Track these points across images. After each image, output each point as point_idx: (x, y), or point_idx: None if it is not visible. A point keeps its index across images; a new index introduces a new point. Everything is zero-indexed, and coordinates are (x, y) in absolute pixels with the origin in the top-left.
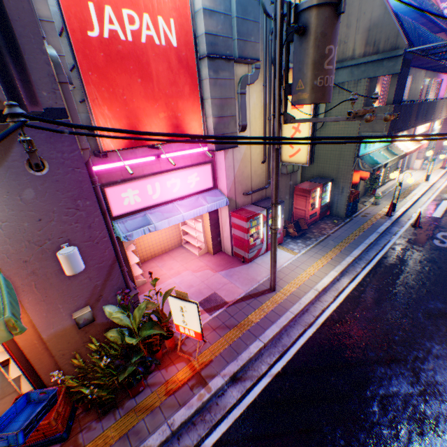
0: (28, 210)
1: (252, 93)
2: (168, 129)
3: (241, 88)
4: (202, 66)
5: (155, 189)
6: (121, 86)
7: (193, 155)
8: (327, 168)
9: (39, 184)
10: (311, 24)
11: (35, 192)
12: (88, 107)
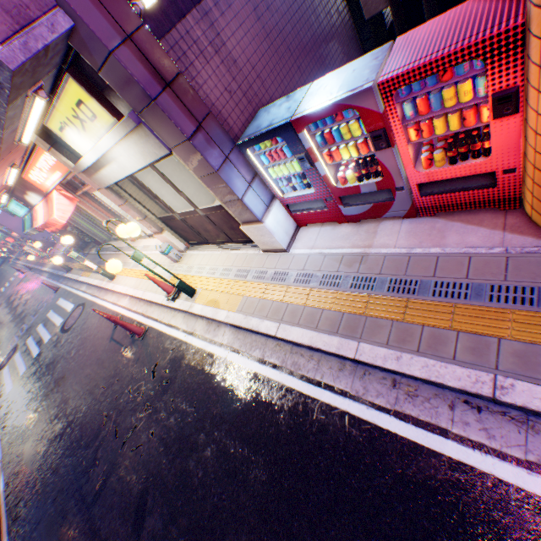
0: None
1: None
2: None
3: None
4: None
5: None
6: None
7: None
8: None
9: None
10: None
11: None
12: None
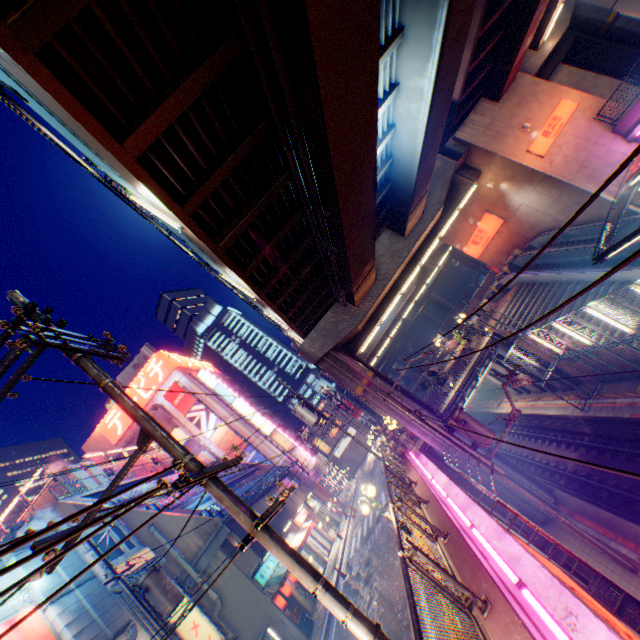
0: None
1: None
2: None
3: None
4: None
5: None
6: None
7: None
8: (257, 620)
9: None
10: (149, 582)
11: None
12: None
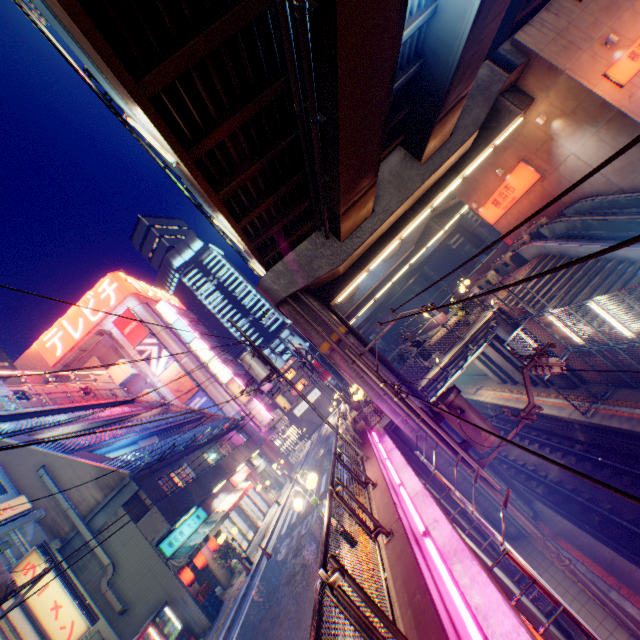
0: None
1: None
2: None
3: None
4: None
5: None
6: None
7: None
8: (155, 595)
9: None
10: None
11: None
12: None
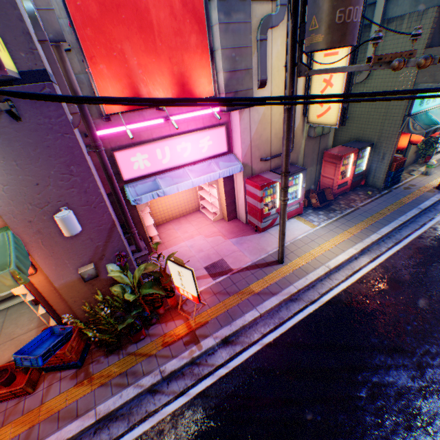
0: (25, 175)
1: (276, 39)
2: (173, 88)
3: (261, 33)
4: (211, 7)
5: (164, 154)
6: (118, 41)
7: (205, 116)
8: (368, 130)
9: (31, 150)
10: None
11: (29, 158)
12: (86, 66)
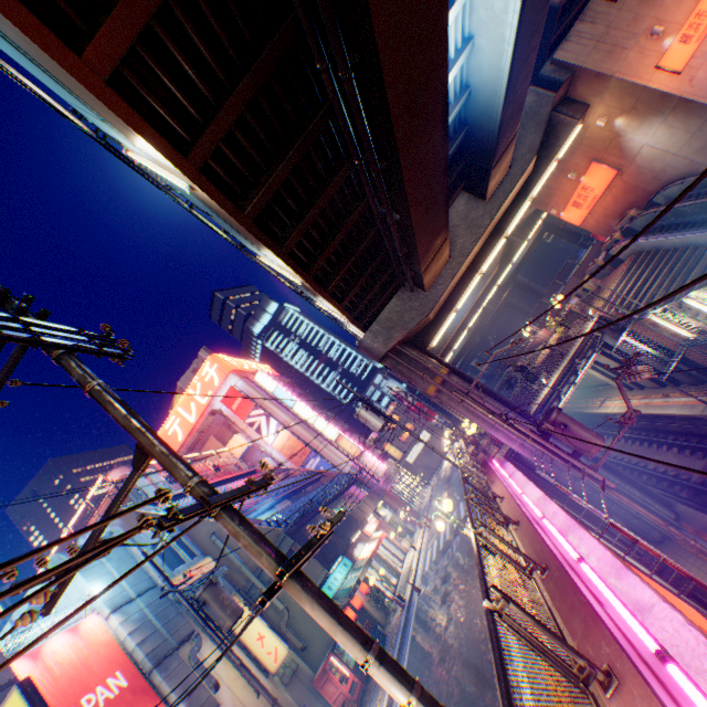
0: None
1: (206, 652)
2: None
3: (194, 658)
4: (153, 676)
5: None
6: None
7: None
8: (326, 632)
9: None
10: (207, 596)
11: None
12: None
